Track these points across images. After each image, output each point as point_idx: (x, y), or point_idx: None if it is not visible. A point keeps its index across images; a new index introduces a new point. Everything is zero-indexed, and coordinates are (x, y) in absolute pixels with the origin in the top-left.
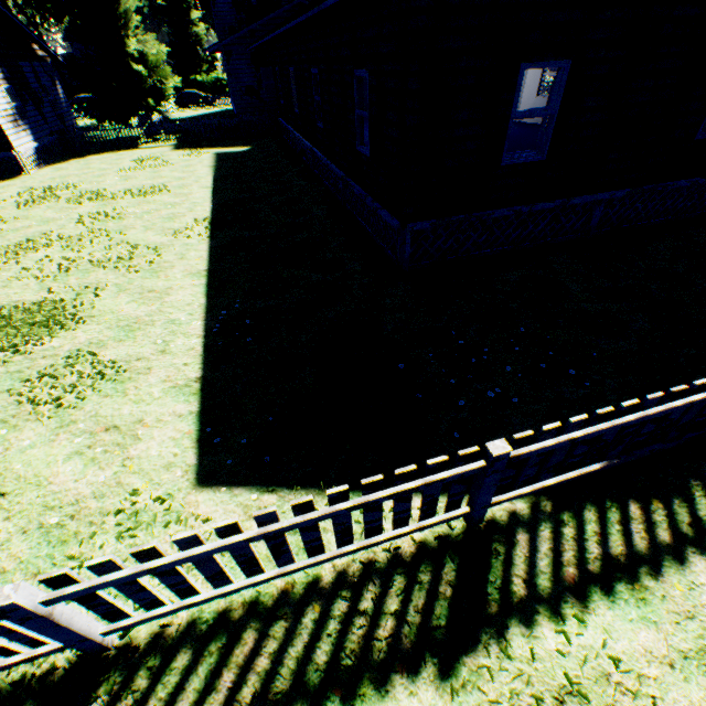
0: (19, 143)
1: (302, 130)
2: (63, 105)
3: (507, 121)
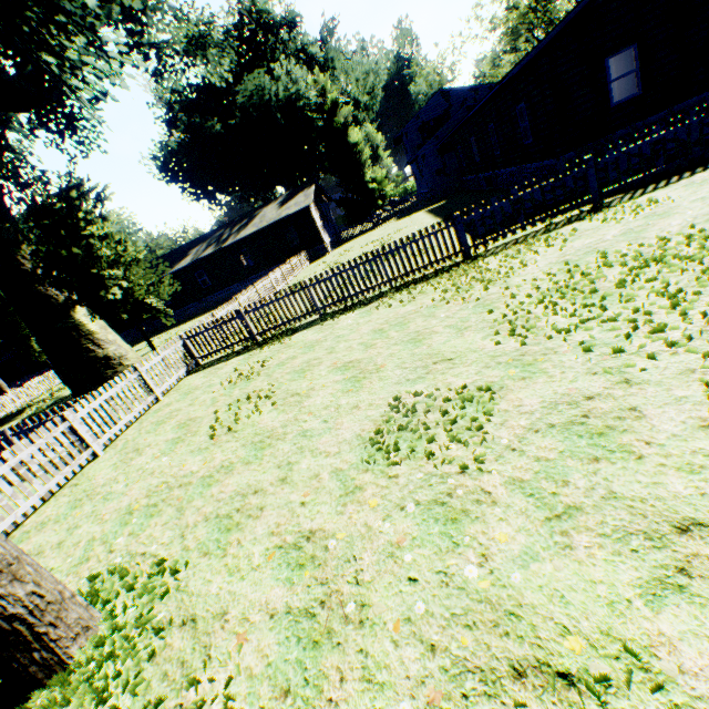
0: (325, 240)
1: (483, 169)
2: (333, 222)
3: (607, 86)
